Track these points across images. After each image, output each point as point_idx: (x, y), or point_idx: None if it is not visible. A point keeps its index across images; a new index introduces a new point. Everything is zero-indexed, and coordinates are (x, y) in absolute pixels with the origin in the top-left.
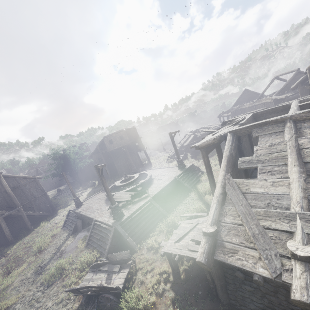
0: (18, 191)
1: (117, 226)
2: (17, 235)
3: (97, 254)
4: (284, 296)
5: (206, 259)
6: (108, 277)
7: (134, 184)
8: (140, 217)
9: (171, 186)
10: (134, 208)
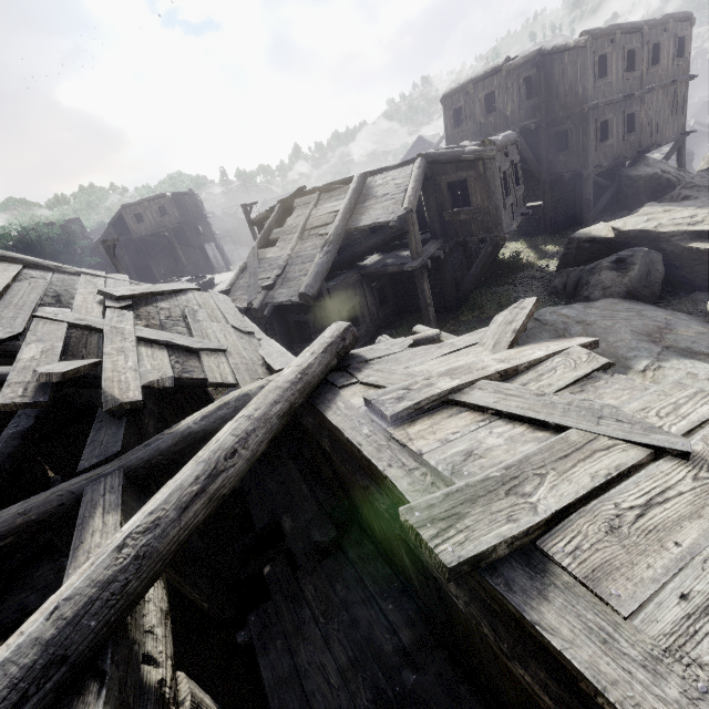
0: None
1: None
2: None
3: None
4: (270, 330)
5: None
6: None
7: None
8: None
9: None
10: None
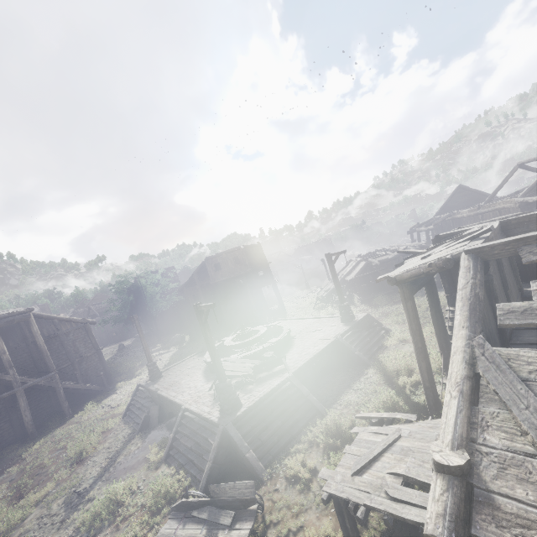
0: (54, 343)
1: (229, 426)
2: (42, 424)
3: (185, 479)
4: None
5: (451, 534)
6: (208, 536)
7: (259, 345)
8: (272, 411)
9: (329, 354)
10: (260, 390)
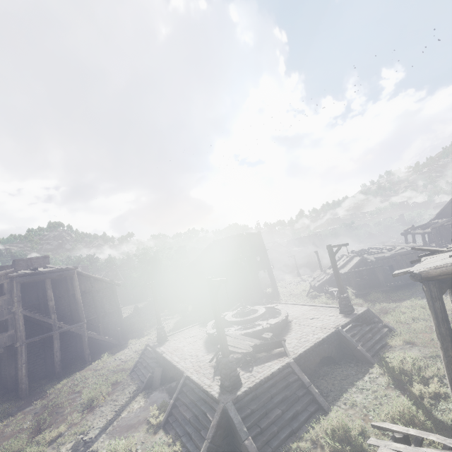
0: (88, 297)
1: (229, 405)
2: (67, 366)
3: None
4: None
5: None
6: None
7: (257, 325)
8: (272, 396)
9: (329, 344)
10: (259, 371)
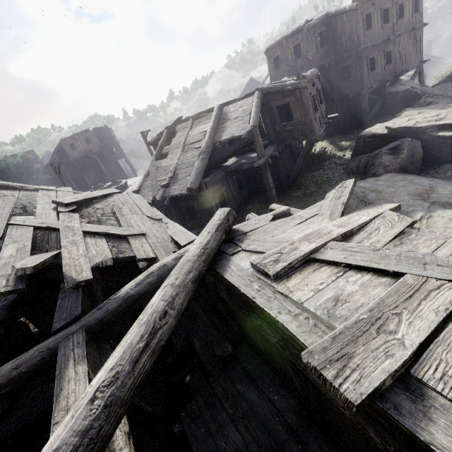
0: None
1: None
2: None
3: None
4: (169, 214)
5: None
6: None
7: None
8: None
9: None
10: None
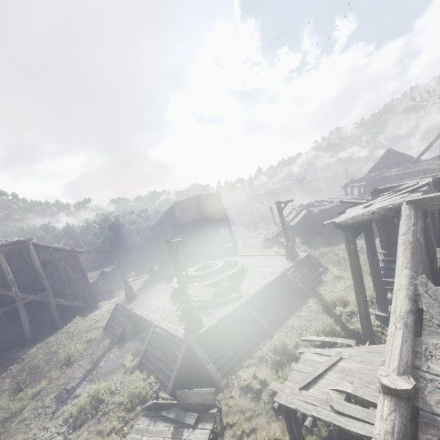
0: (49, 267)
1: (192, 342)
2: (38, 332)
3: (154, 383)
4: None
5: None
6: (175, 433)
7: (217, 276)
8: (228, 331)
9: (276, 285)
10: (218, 313)
